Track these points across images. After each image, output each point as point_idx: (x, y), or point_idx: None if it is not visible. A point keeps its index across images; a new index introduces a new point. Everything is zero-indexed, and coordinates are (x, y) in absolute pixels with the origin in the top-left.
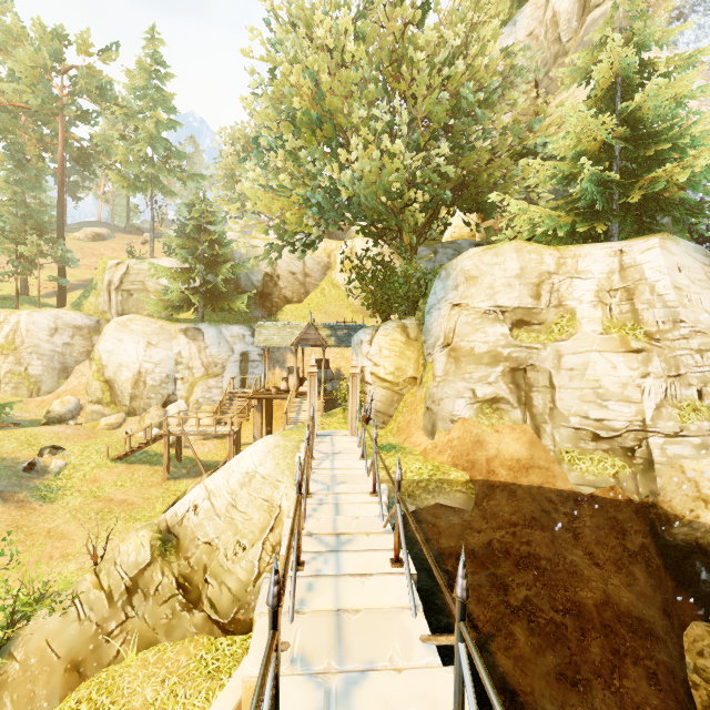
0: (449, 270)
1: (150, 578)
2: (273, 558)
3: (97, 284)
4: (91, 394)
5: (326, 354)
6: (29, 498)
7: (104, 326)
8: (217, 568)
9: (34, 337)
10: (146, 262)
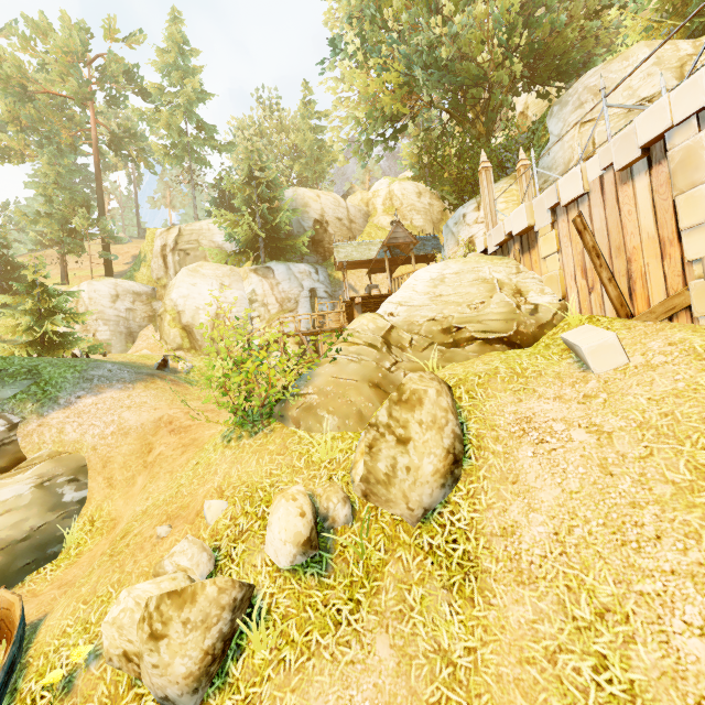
0: (566, 99)
1: (398, 337)
2: (519, 299)
3: (145, 256)
4: (170, 342)
5: (385, 290)
6: (178, 381)
7: (170, 281)
8: (464, 319)
9: (98, 305)
10: (197, 223)
